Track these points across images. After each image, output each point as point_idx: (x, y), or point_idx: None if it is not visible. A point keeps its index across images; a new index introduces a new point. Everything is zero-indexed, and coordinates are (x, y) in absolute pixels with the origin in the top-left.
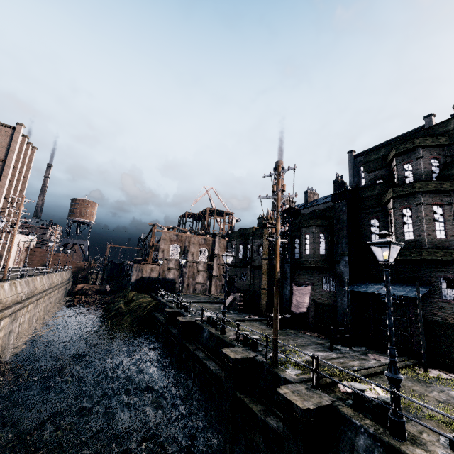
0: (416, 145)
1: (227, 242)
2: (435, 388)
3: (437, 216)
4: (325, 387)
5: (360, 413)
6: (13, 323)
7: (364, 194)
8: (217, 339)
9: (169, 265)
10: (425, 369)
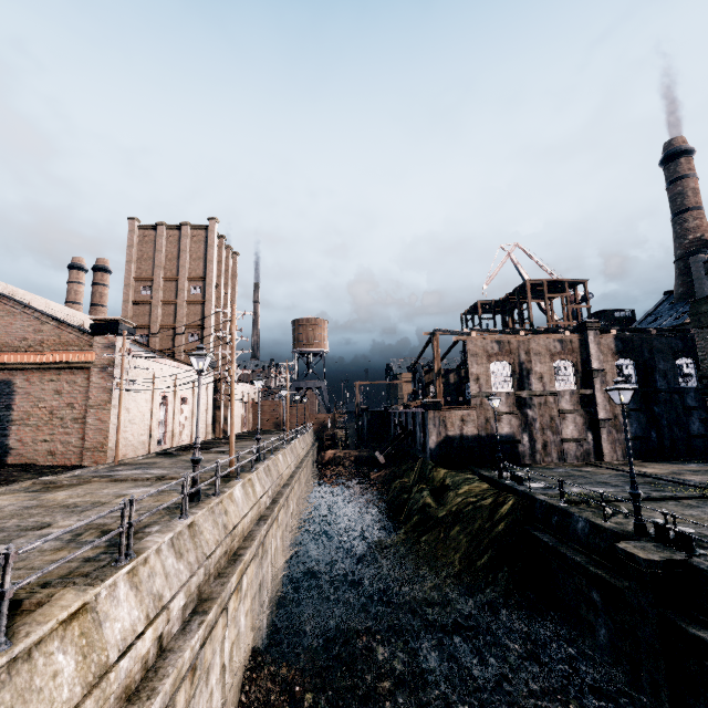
0: None
1: (615, 339)
2: None
3: None
4: None
5: None
6: (262, 562)
7: None
8: None
9: (496, 407)
10: None
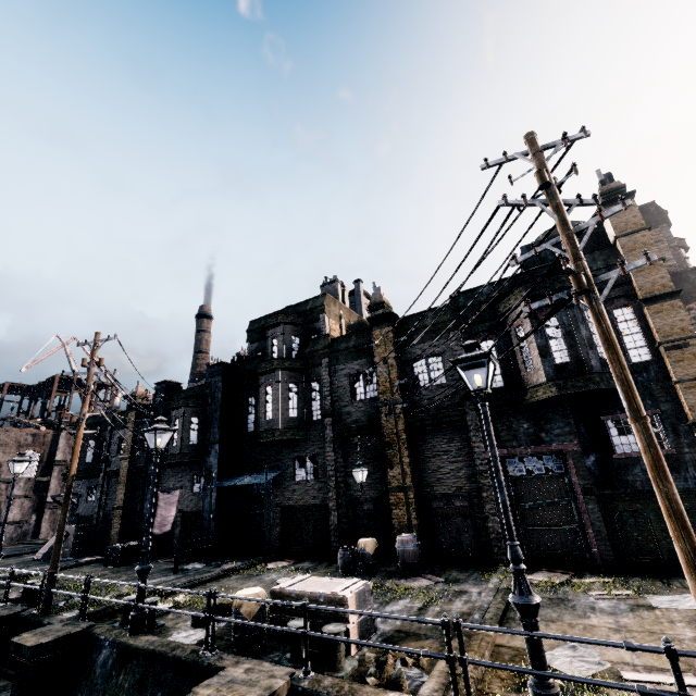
0: (280, 321)
1: None
2: (256, 579)
3: (292, 394)
4: (109, 616)
5: (122, 628)
6: None
7: (245, 368)
8: None
9: None
10: (265, 562)
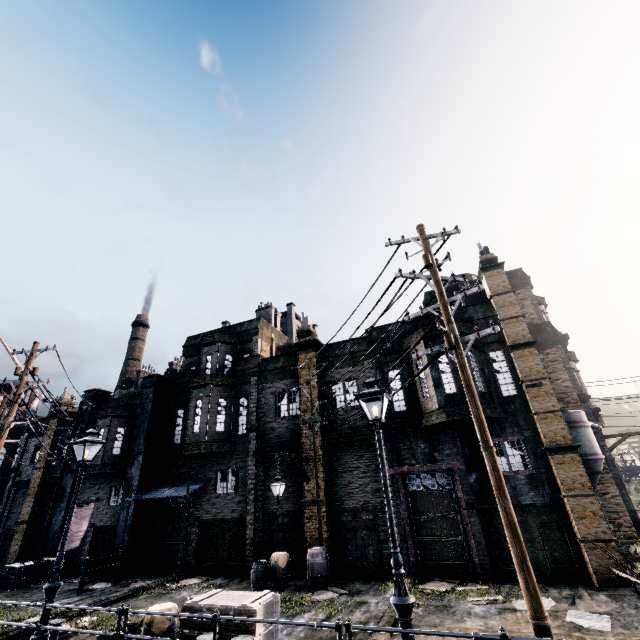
0: (216, 339)
1: None
2: (166, 597)
3: (221, 409)
4: None
5: None
6: None
7: (177, 381)
8: None
9: None
10: (177, 579)
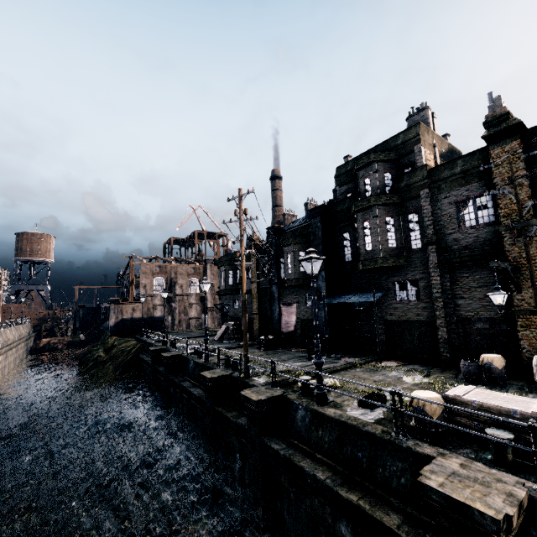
0: (372, 160)
1: None
2: (379, 373)
3: (389, 227)
4: (287, 386)
5: (304, 397)
6: None
7: (337, 209)
8: (201, 367)
9: (155, 302)
10: (379, 361)
